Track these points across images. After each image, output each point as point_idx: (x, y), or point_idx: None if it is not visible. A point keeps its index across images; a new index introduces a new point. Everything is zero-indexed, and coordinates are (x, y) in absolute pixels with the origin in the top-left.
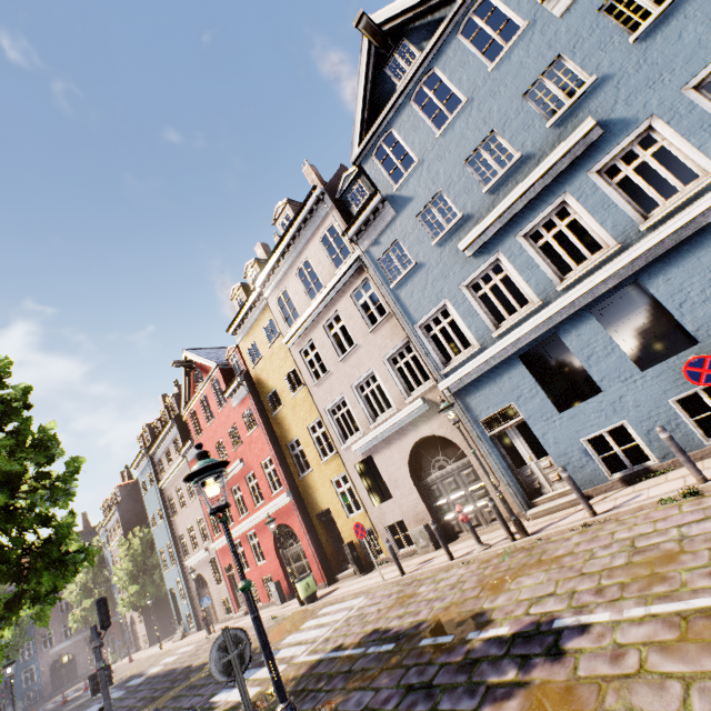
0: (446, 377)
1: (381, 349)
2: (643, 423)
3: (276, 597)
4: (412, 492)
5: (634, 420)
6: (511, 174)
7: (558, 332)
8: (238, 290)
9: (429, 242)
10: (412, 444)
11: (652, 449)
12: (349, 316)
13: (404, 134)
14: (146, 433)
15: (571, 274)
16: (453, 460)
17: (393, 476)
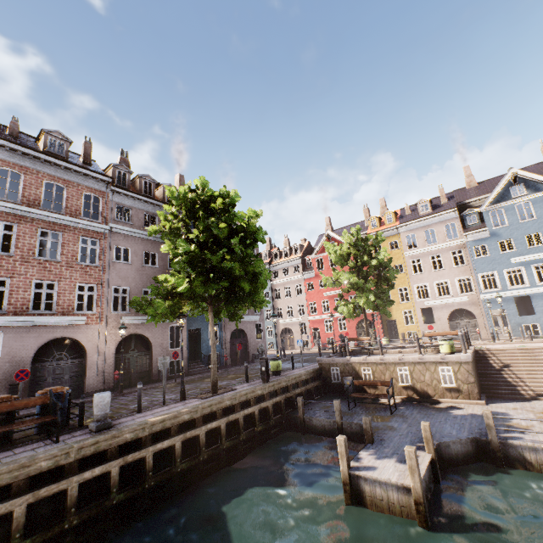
0: (483, 293)
1: (456, 275)
2: (542, 325)
3: (351, 344)
4: (446, 324)
5: (540, 324)
6: (539, 248)
7: (530, 295)
8: (375, 218)
9: (498, 252)
10: (454, 309)
11: (541, 332)
12: (445, 258)
13: (507, 214)
14: (265, 254)
15: (542, 282)
16: (468, 319)
17: (439, 316)
